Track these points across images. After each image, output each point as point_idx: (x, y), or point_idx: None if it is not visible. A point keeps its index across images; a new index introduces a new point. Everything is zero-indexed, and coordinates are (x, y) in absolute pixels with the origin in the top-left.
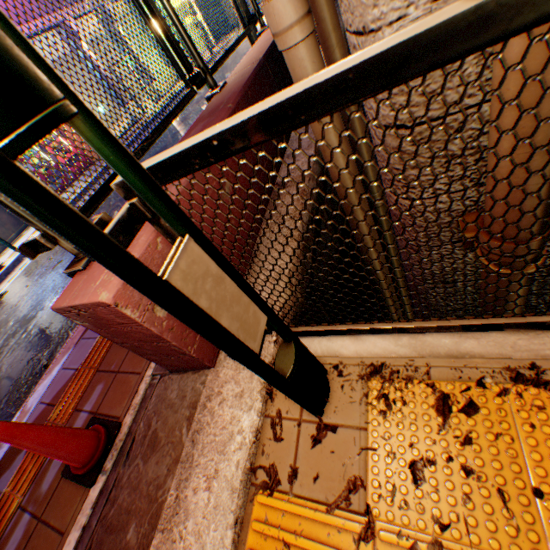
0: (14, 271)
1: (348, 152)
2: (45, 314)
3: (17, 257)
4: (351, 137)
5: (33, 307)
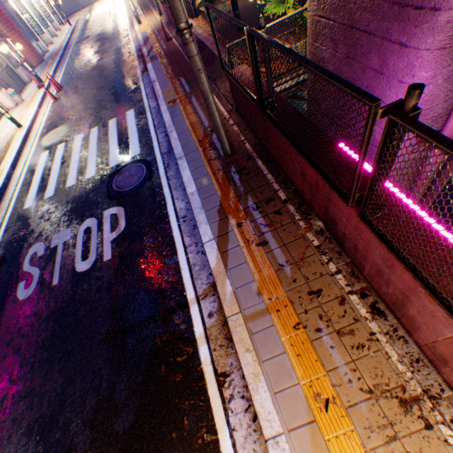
0: (51, 88)
1: (191, 3)
2: (112, 66)
3: (49, 83)
4: (188, 11)
5: (100, 71)
